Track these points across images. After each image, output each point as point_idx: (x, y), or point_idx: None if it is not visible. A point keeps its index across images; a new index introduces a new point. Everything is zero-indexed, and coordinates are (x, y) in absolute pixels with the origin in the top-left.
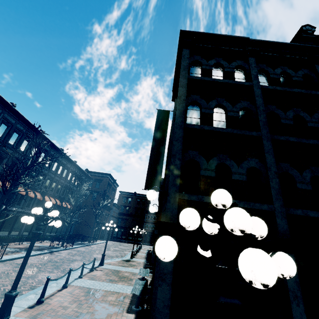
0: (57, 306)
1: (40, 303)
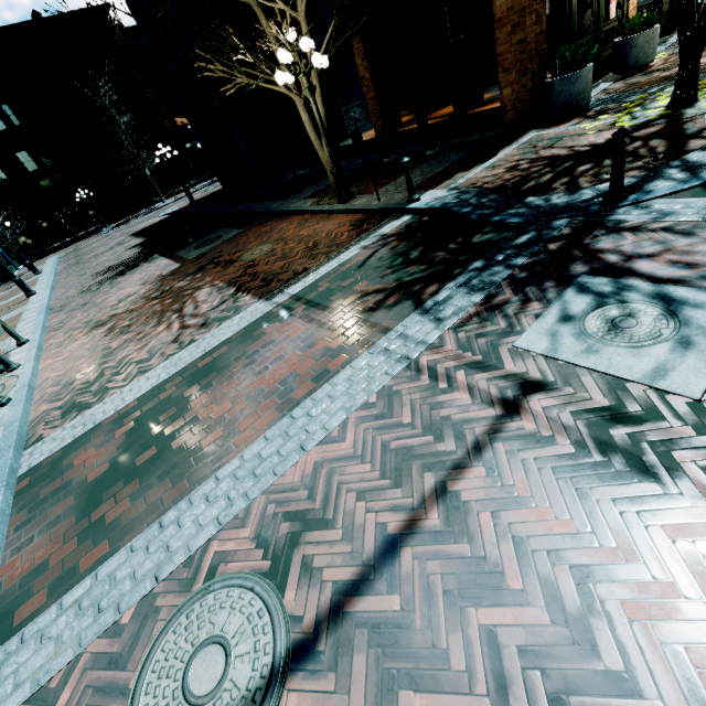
0: None
1: None
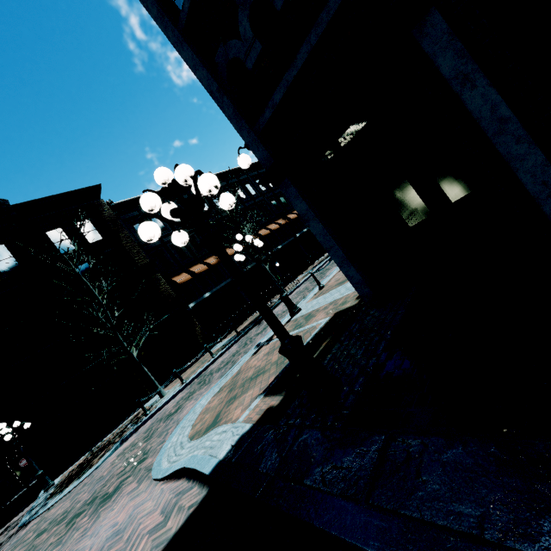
0: (333, 283)
1: (321, 288)
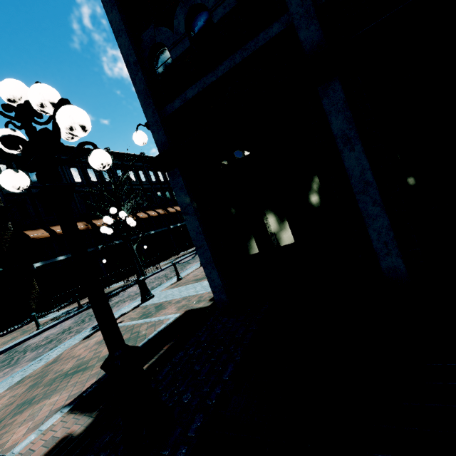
0: (191, 277)
1: (179, 280)
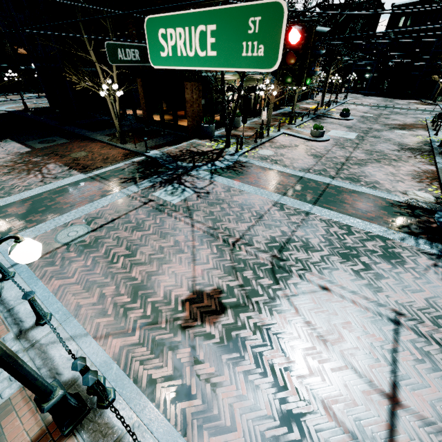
0: None
1: None
